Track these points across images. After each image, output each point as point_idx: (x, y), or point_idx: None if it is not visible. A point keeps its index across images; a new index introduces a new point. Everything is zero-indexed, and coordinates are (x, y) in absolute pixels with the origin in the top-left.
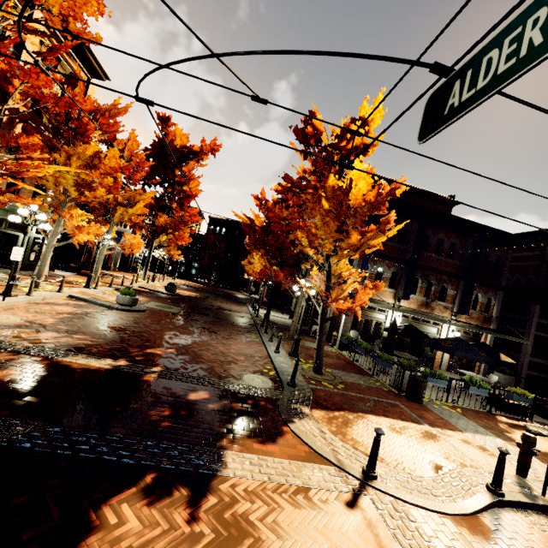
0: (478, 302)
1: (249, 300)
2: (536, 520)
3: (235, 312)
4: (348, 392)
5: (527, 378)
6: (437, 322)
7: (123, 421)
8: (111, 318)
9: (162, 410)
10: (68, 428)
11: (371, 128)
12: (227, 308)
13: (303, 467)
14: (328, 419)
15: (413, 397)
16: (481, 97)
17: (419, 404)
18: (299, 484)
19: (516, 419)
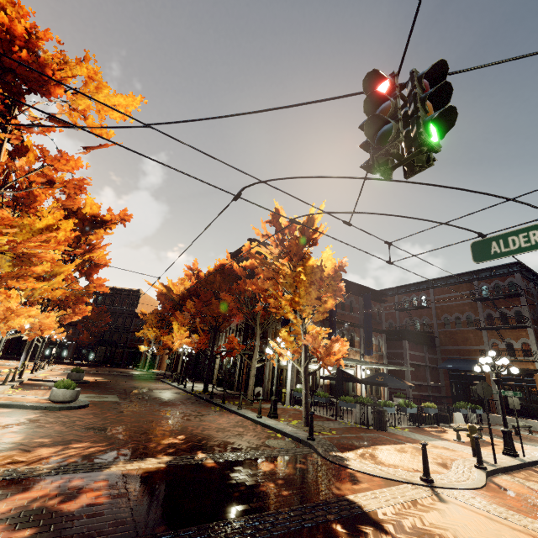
0: (373, 344)
1: (156, 376)
2: (505, 477)
3: (165, 390)
4: (345, 435)
5: (414, 398)
6: (353, 365)
7: (257, 501)
8: (71, 420)
9: (265, 484)
10: (233, 520)
11: (315, 223)
12: (152, 387)
13: (394, 490)
14: (360, 457)
15: (382, 427)
16: (516, 253)
17: (385, 432)
18: (408, 500)
19: (433, 427)
